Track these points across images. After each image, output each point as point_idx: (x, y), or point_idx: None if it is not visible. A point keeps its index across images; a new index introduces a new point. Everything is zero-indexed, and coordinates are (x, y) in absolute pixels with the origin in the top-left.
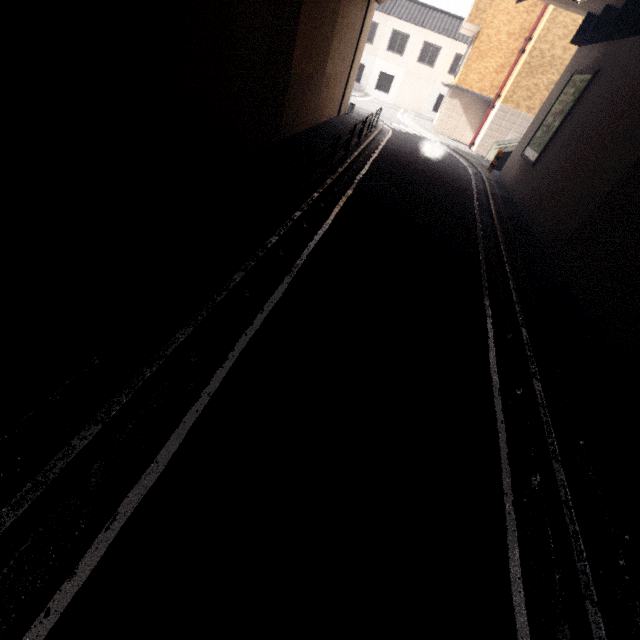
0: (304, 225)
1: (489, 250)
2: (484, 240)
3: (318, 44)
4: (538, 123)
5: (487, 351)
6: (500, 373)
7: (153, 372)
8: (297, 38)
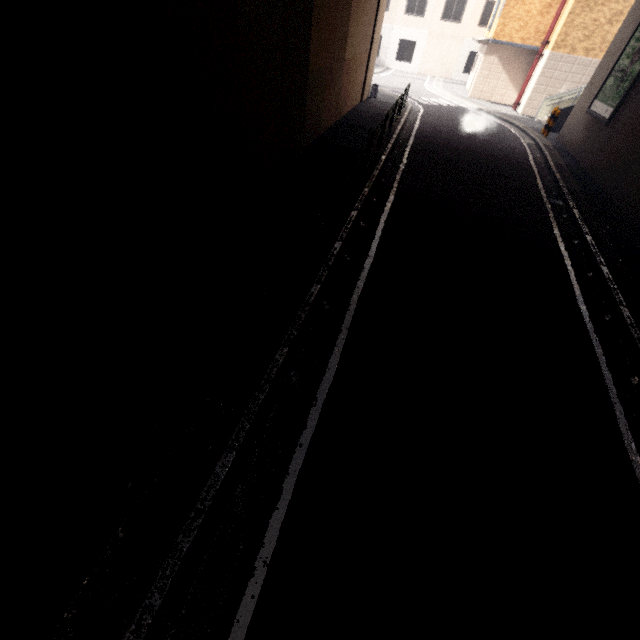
0: (346, 258)
1: (573, 247)
2: (563, 234)
3: (335, 29)
4: (607, 68)
5: (612, 412)
6: (639, 448)
7: (191, 541)
8: (312, 29)
